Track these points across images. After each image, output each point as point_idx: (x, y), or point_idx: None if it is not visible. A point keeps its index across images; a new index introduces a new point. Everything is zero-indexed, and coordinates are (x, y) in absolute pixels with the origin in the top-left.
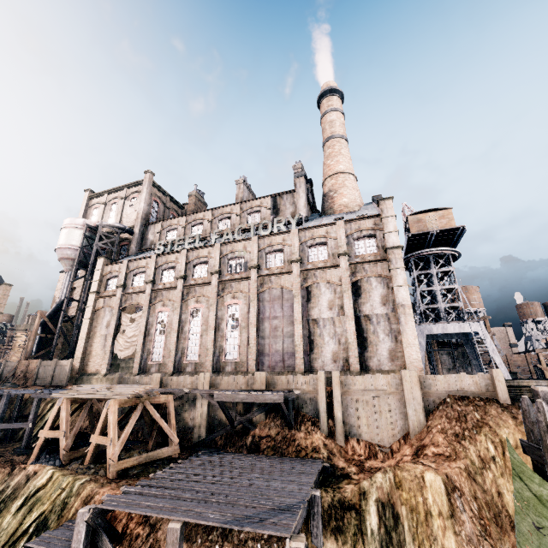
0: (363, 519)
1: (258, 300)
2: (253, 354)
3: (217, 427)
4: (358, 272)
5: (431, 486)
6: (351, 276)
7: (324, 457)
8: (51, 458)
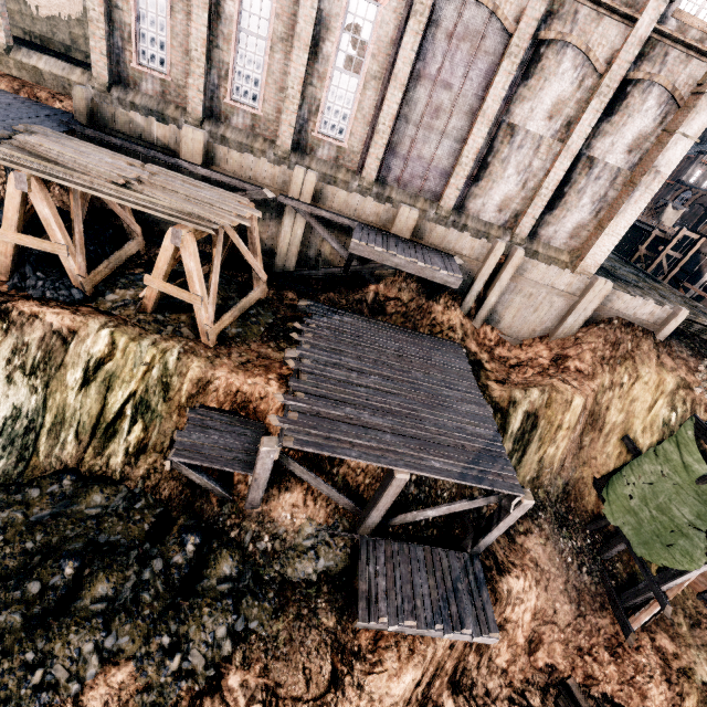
0: (508, 422)
1: (427, 16)
2: (379, 147)
3: (314, 261)
4: (649, 60)
5: (575, 409)
6: (632, 64)
7: (459, 339)
8: (56, 284)
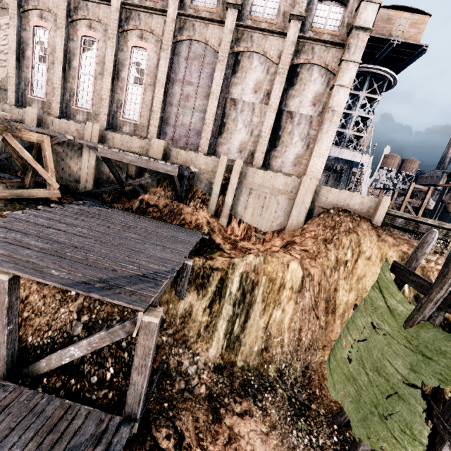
0: (225, 285)
1: (172, 51)
2: (155, 119)
3: (106, 183)
4: (304, 53)
5: (291, 274)
6: (294, 56)
7: (205, 231)
8: None
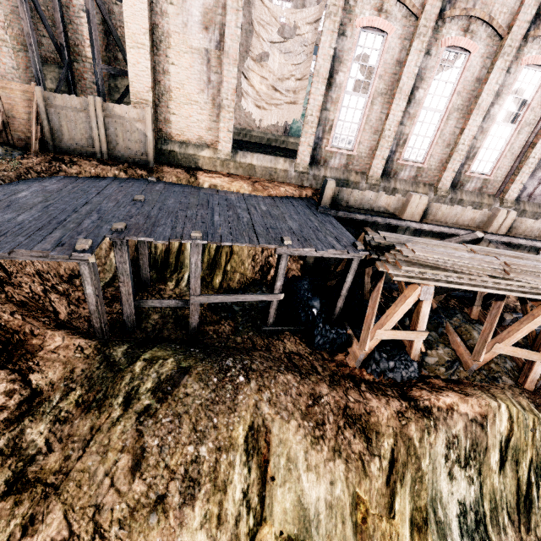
0: None
1: None
2: (525, 175)
3: None
4: None
5: None
6: None
7: None
8: (403, 362)
